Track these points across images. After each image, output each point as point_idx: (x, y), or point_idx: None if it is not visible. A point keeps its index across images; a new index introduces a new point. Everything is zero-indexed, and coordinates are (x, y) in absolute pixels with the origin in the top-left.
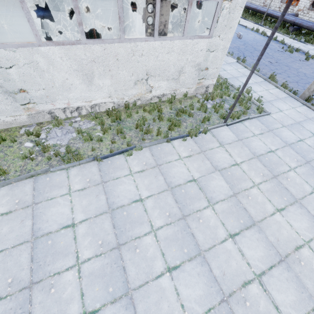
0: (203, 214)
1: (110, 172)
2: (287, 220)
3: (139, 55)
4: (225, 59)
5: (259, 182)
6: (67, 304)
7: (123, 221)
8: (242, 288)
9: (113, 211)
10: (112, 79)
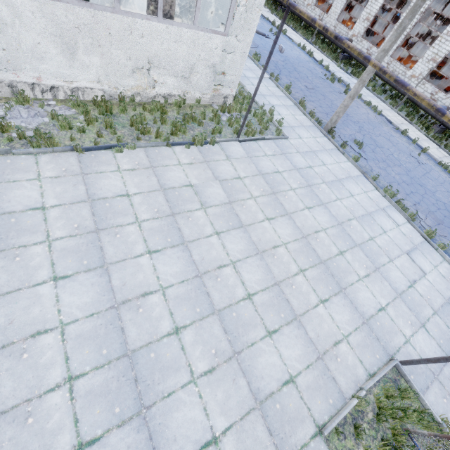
0: (194, 214)
1: (93, 165)
2: (273, 227)
3: (139, 36)
4: (257, 72)
5: (258, 195)
6: (36, 270)
7: (105, 211)
8: (217, 269)
9: (94, 201)
10: (102, 58)
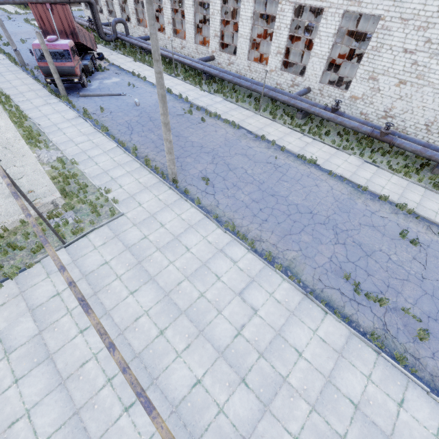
0: None
1: None
2: (86, 338)
3: None
4: (104, 145)
5: (75, 306)
6: None
7: None
8: (7, 429)
9: None
10: None
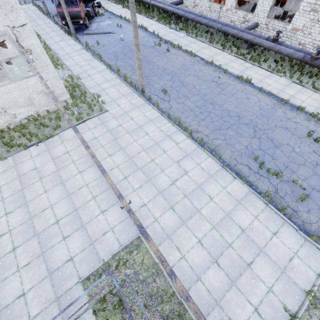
0: (34, 185)
1: None
2: (82, 176)
3: None
4: (98, 67)
5: (77, 159)
6: None
7: None
8: (41, 212)
9: None
10: None
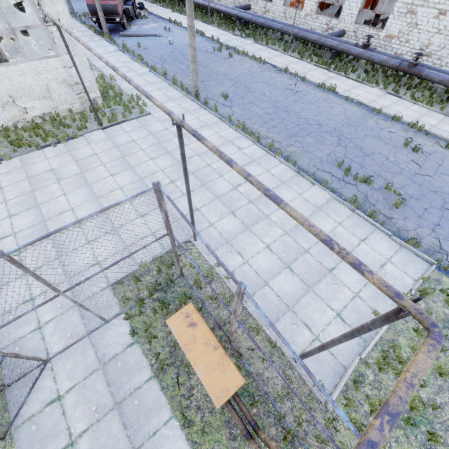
0: (50, 187)
1: None
2: (115, 179)
3: None
4: (139, 70)
5: (108, 162)
6: None
7: None
8: (58, 215)
9: None
10: None
